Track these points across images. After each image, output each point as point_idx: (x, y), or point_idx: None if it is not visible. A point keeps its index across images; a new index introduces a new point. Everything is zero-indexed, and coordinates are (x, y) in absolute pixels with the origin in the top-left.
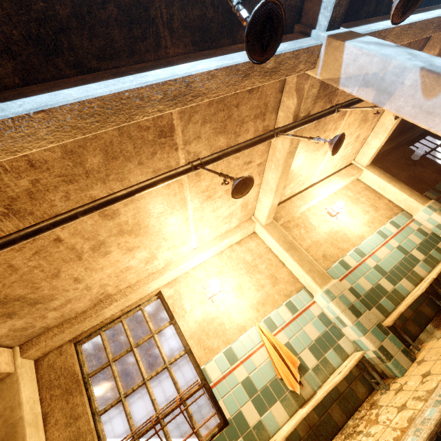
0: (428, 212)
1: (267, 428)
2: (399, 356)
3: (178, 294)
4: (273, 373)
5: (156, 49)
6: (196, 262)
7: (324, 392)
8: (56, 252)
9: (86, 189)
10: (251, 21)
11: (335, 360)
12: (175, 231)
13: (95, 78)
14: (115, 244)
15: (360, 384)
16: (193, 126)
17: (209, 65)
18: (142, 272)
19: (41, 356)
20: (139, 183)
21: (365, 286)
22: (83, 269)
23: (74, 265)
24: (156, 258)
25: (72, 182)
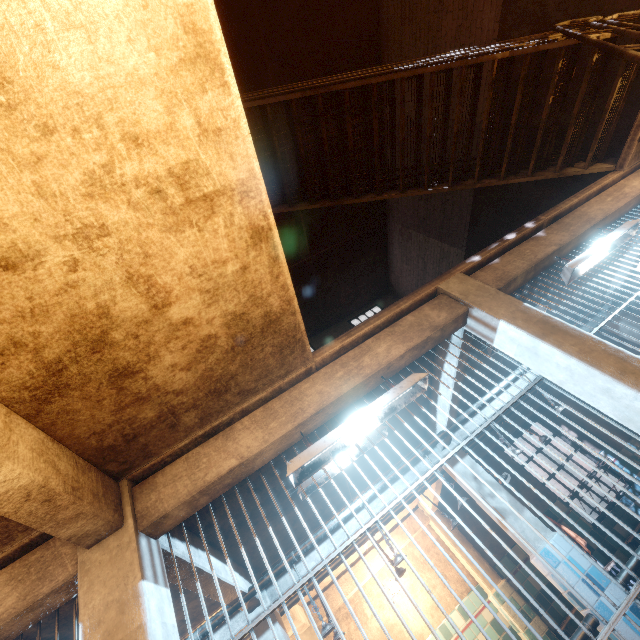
0: (496, 601)
1: None
2: None
3: None
4: None
5: None
6: None
7: None
8: None
9: None
10: None
11: None
12: None
13: None
14: None
15: None
16: None
17: None
18: None
19: None
20: None
21: None
22: None
23: None
24: None
25: None
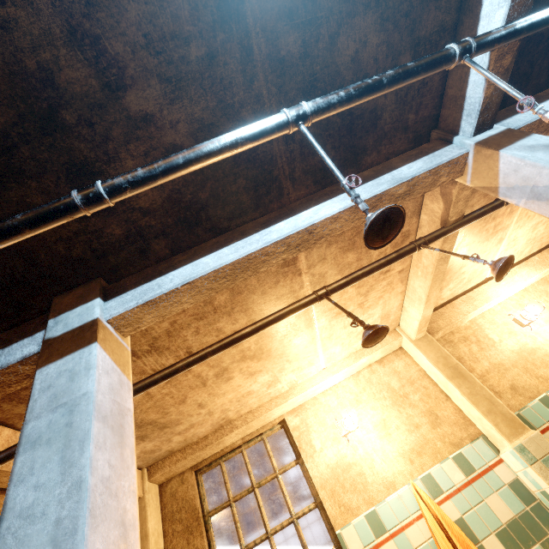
0: None
1: None
2: None
3: (304, 425)
4: None
5: (279, 198)
6: (325, 386)
7: None
8: (185, 380)
9: (213, 322)
10: (369, 226)
11: None
12: (300, 352)
13: (226, 241)
14: (237, 369)
15: None
16: (317, 250)
17: (331, 209)
18: (264, 396)
19: (165, 481)
20: (263, 319)
21: None
22: (207, 394)
23: (199, 391)
24: (279, 381)
25: (202, 318)
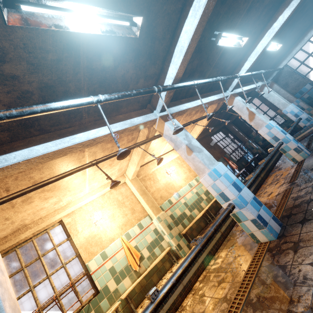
0: None
1: (120, 291)
2: (185, 248)
3: (74, 221)
4: (127, 262)
5: (80, 120)
6: (87, 201)
7: (150, 268)
8: None
9: (28, 174)
10: (119, 155)
11: (158, 252)
12: (76, 186)
13: (49, 138)
14: (37, 197)
15: (168, 262)
16: None
17: (105, 132)
18: (51, 209)
19: None
20: (62, 174)
21: (178, 213)
22: (13, 212)
23: (8, 211)
24: (62, 201)
25: (22, 172)
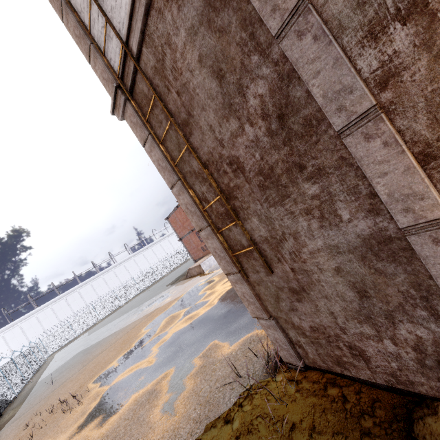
0: None
1: None
2: None
3: None
4: None
5: None
6: None
7: None
8: None
9: None
10: None
11: None
12: None
13: None
14: None
15: None
16: None
17: None
18: None
19: None
20: None
21: None
22: None
23: None
24: None
25: None
